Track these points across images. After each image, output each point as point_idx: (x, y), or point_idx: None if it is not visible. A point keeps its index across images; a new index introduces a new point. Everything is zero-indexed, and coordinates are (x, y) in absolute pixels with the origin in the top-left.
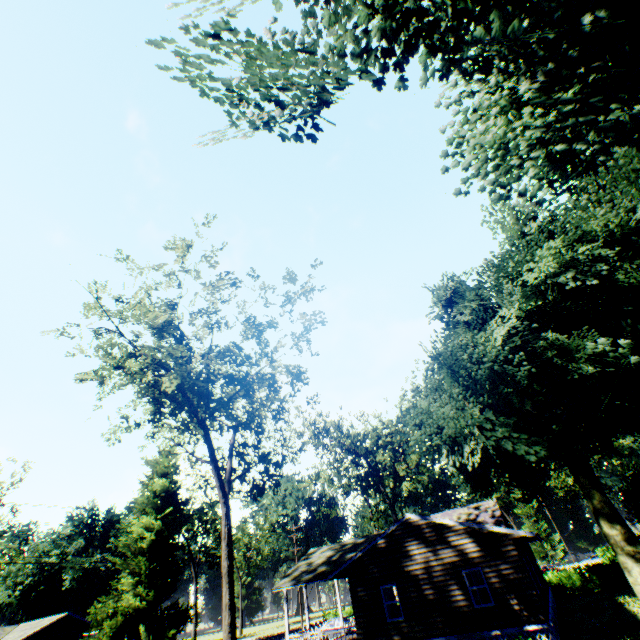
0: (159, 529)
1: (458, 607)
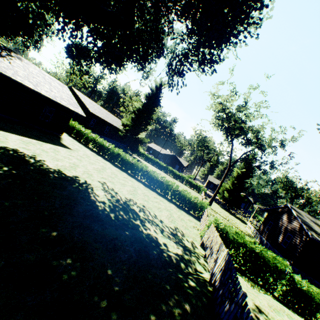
0: (240, 174)
1: (278, 240)
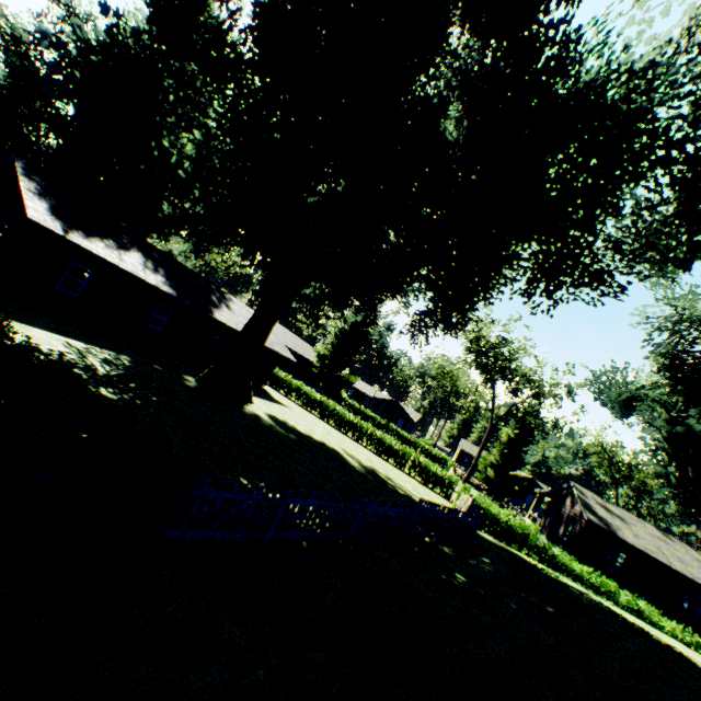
0: (513, 437)
1: (558, 533)
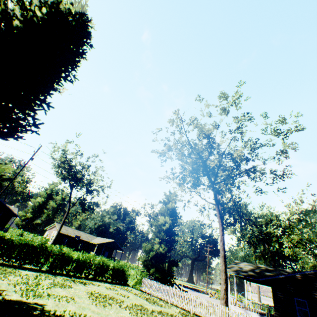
0: (169, 224)
1: None
